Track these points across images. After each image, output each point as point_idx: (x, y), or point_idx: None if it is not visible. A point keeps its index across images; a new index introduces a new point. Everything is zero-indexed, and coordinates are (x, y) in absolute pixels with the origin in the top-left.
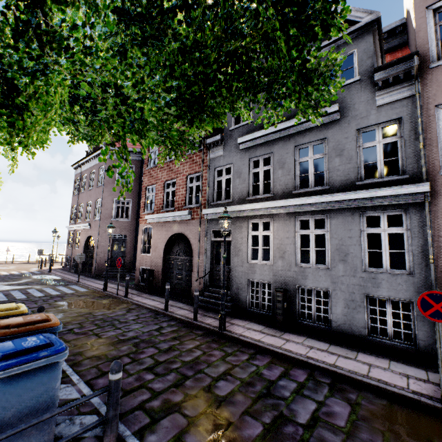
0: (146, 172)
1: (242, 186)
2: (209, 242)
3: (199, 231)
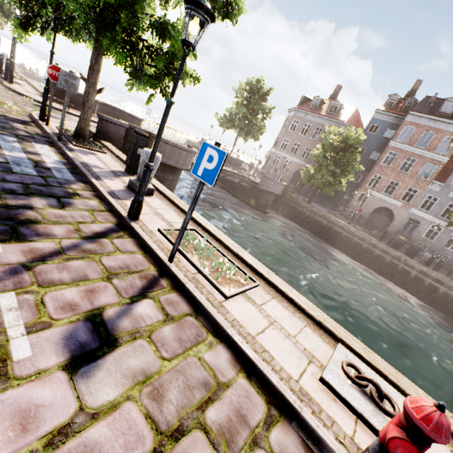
0: (378, 165)
1: (438, 210)
2: (406, 221)
3: (404, 214)
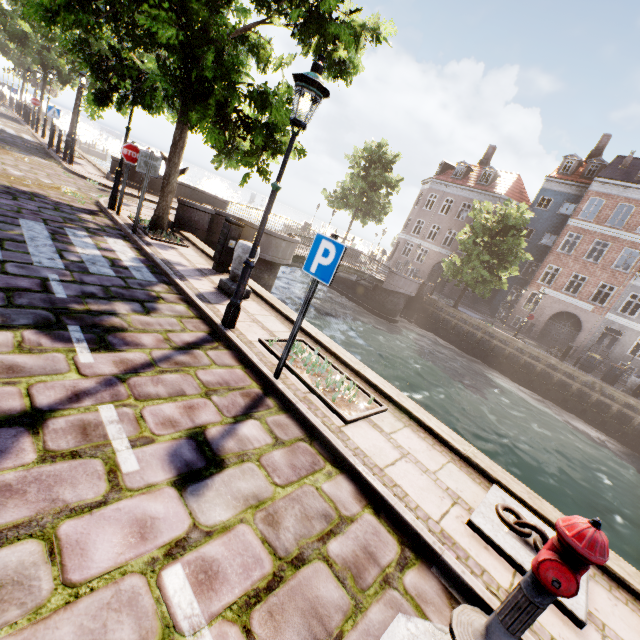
0: (553, 252)
1: None
2: (600, 331)
3: (596, 322)
